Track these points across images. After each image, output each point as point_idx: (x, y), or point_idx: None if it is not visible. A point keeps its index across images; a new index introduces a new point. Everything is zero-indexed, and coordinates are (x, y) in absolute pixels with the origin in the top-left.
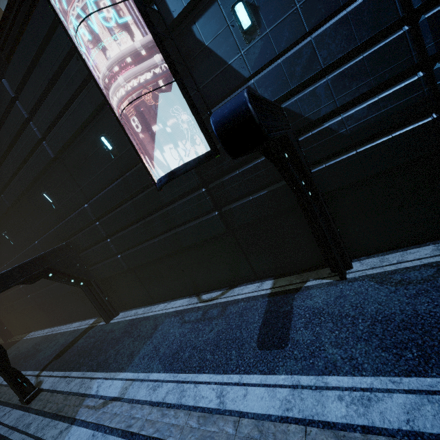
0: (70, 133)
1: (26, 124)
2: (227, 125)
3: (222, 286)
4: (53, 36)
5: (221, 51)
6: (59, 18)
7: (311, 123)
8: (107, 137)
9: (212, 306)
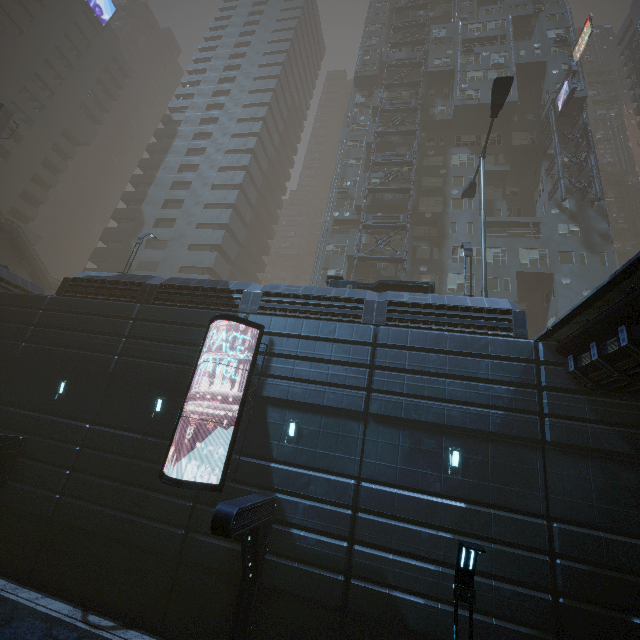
0: (142, 374)
1: (119, 335)
2: (220, 518)
3: (120, 617)
4: (195, 328)
5: (272, 431)
6: (207, 334)
7: (286, 521)
8: (164, 401)
9: (93, 635)
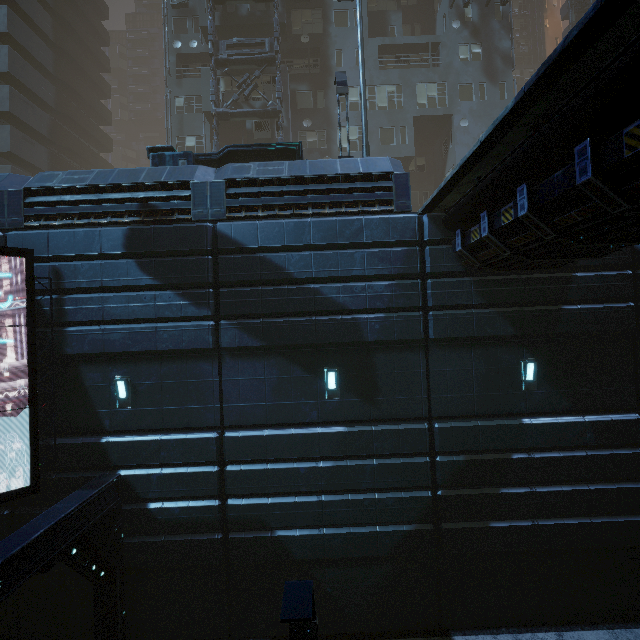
0: None
1: None
2: None
3: None
4: None
5: (95, 398)
6: None
7: (140, 498)
8: None
9: None
